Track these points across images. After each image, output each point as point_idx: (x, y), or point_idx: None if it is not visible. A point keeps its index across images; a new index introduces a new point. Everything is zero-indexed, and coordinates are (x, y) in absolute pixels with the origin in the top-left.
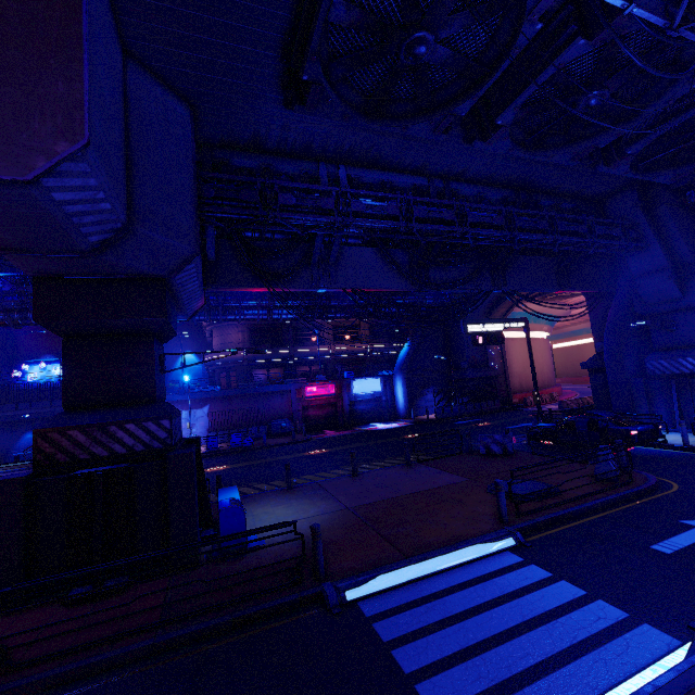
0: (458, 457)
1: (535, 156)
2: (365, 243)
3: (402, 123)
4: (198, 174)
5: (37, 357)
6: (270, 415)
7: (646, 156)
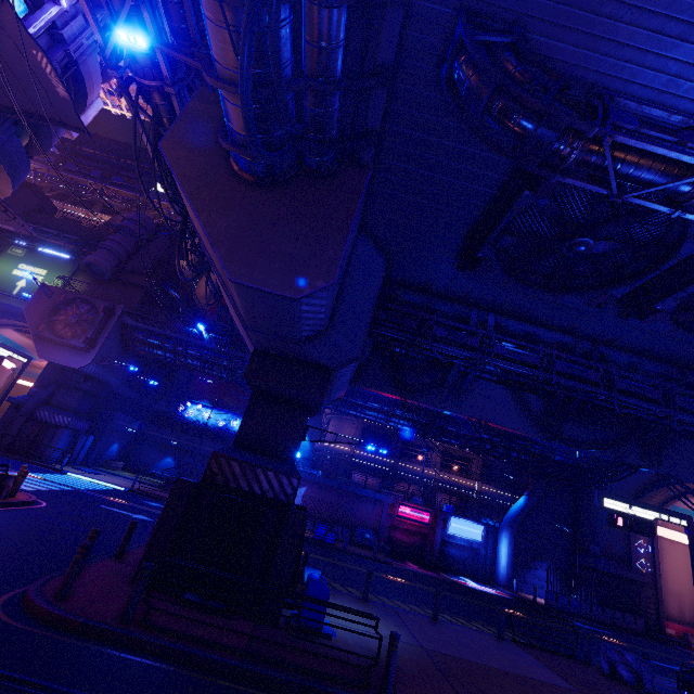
0: (568, 660)
1: None
2: (498, 381)
3: (555, 293)
4: (378, 302)
5: (199, 399)
6: (357, 520)
7: None
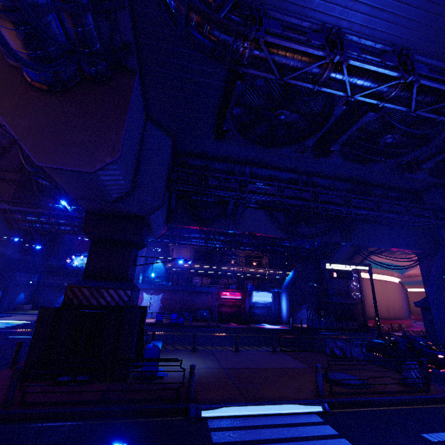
0: (310, 353)
1: (360, 166)
2: (259, 207)
3: (276, 148)
4: (170, 168)
5: (80, 253)
6: (198, 306)
7: (441, 169)
